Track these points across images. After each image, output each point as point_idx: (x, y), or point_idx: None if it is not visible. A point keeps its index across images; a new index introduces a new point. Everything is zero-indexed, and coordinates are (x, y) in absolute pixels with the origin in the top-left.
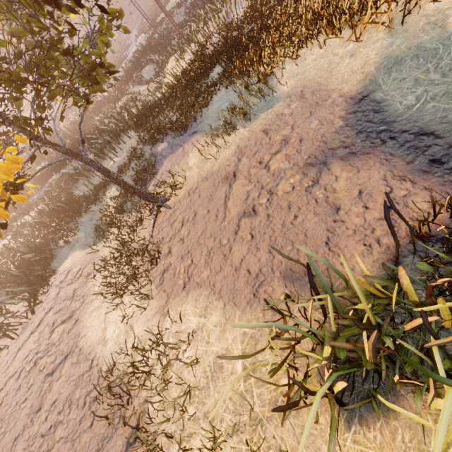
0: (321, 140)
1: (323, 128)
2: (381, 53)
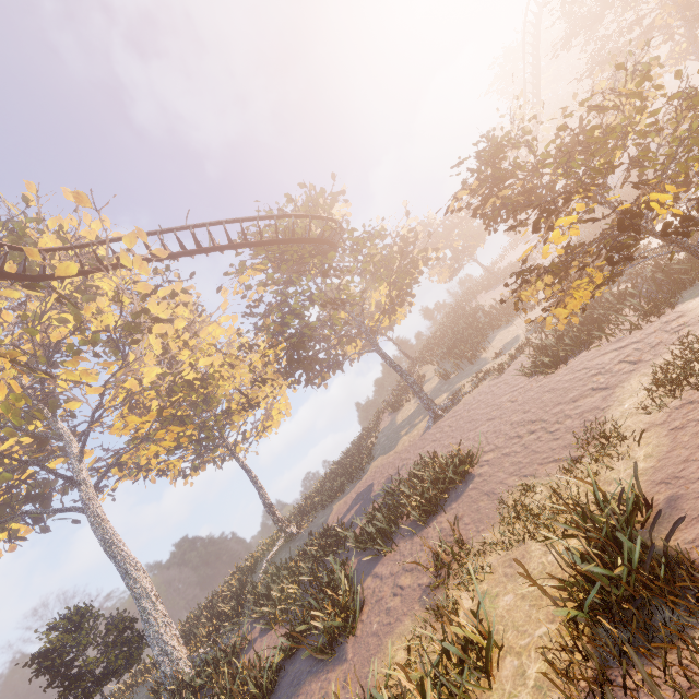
0: None
1: None
2: None
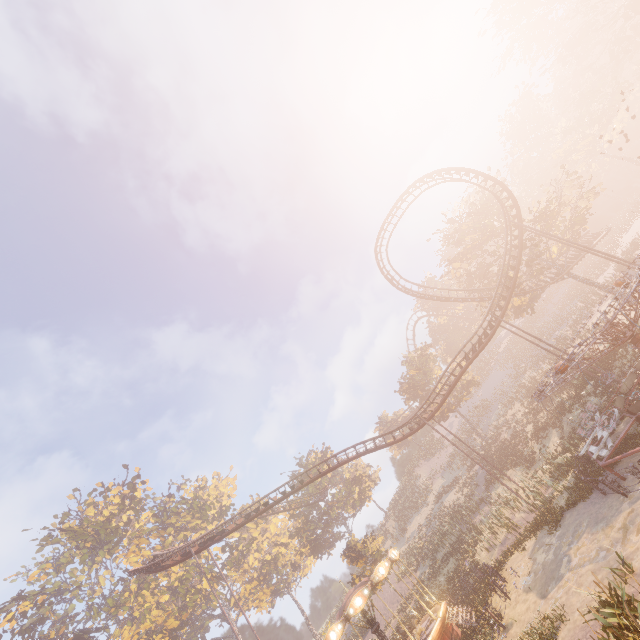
0: None
1: None
2: None
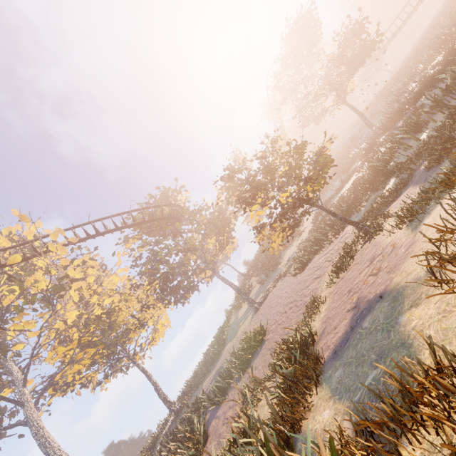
0: (367, 295)
1: (374, 289)
2: (412, 278)
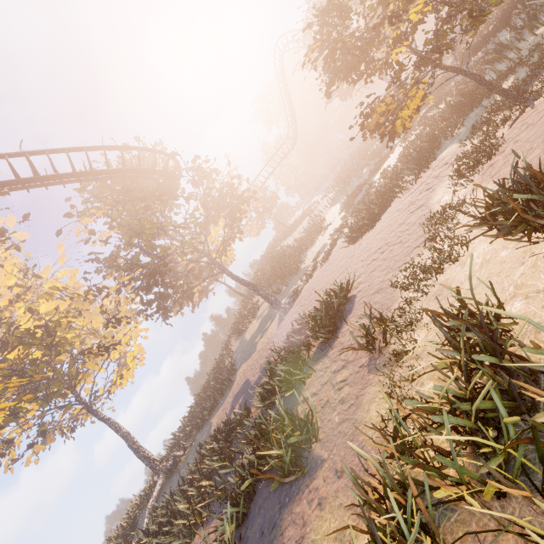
0: None
1: None
2: None
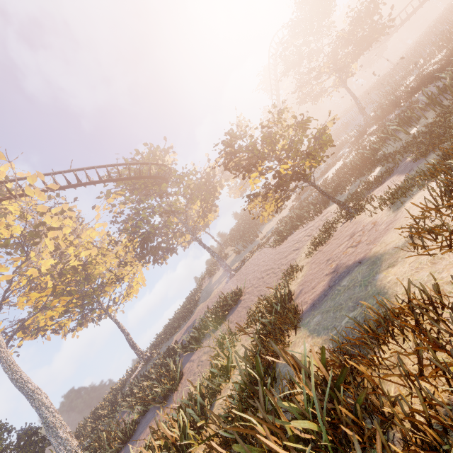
0: (346, 262)
1: (353, 257)
2: (391, 247)
